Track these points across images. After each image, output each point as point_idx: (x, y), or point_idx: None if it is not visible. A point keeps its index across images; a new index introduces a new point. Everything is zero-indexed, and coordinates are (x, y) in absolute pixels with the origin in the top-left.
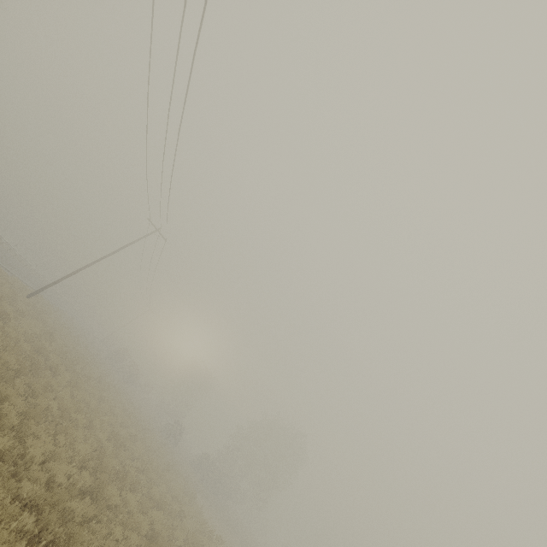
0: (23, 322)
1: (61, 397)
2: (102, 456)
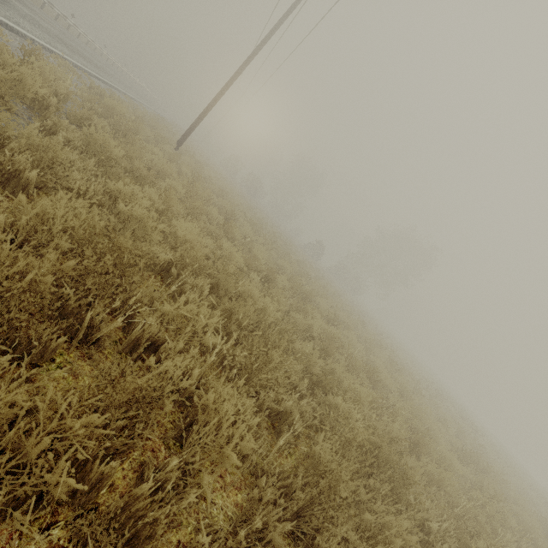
0: (255, 244)
1: (411, 409)
2: (462, 457)
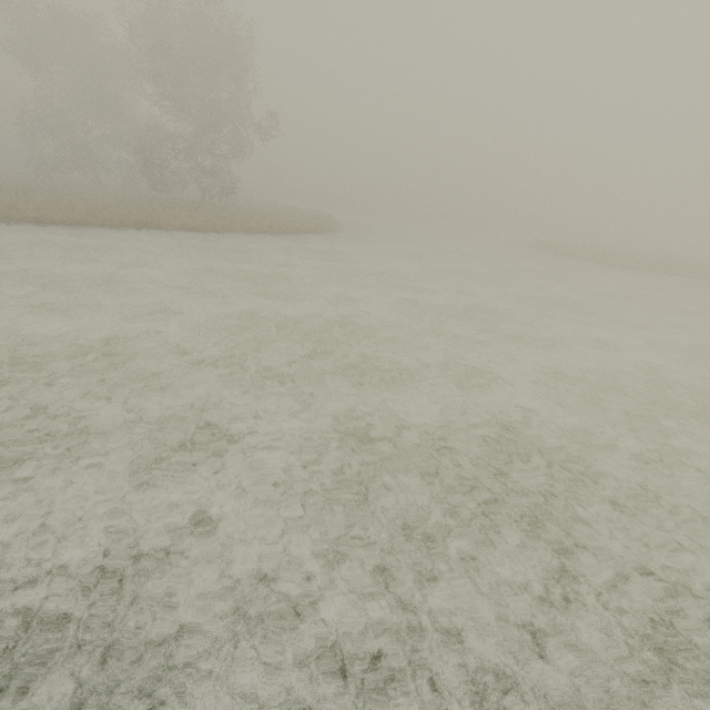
0: None
1: None
2: None
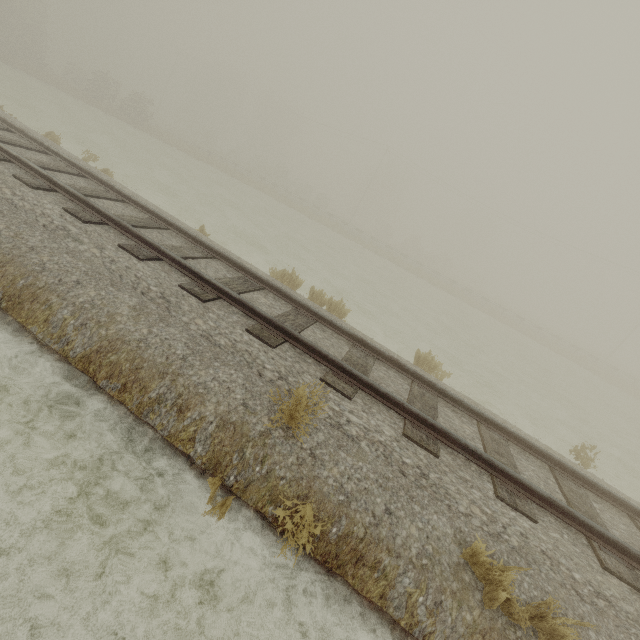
0: None
1: None
2: None
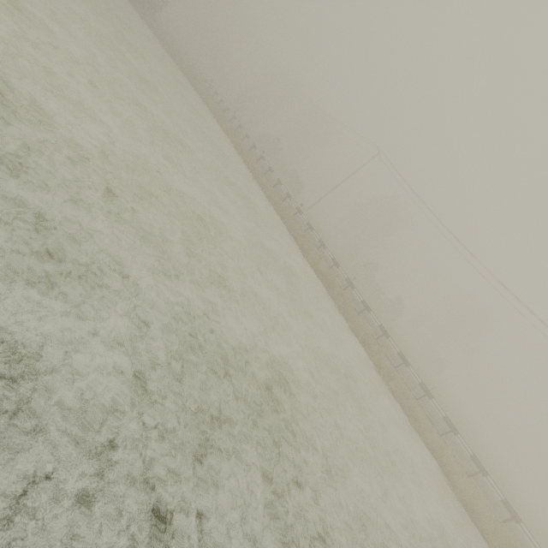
0: None
1: None
2: None
